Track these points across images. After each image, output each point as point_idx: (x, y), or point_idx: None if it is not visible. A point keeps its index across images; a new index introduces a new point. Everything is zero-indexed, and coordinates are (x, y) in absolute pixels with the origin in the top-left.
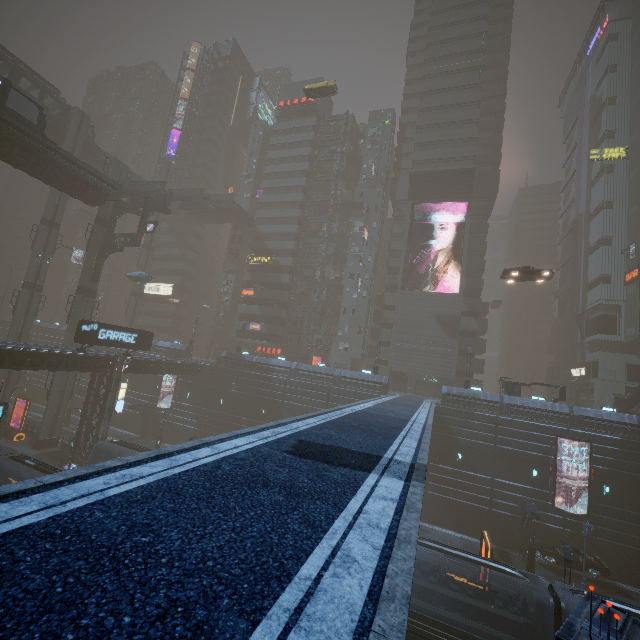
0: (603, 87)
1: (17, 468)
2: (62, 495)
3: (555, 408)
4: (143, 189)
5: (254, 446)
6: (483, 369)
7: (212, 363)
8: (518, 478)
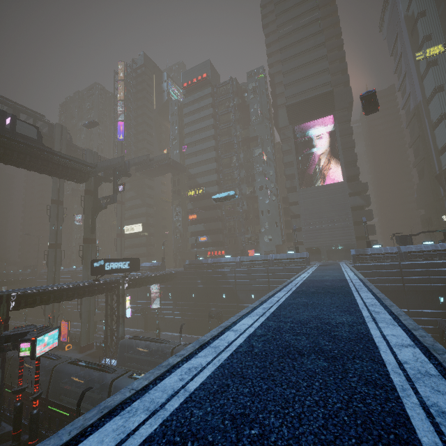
0: (413, 6)
1: (74, 369)
2: (156, 398)
3: (444, 247)
4: (110, 164)
5: (261, 322)
6: (375, 231)
7: (181, 270)
8: (429, 306)
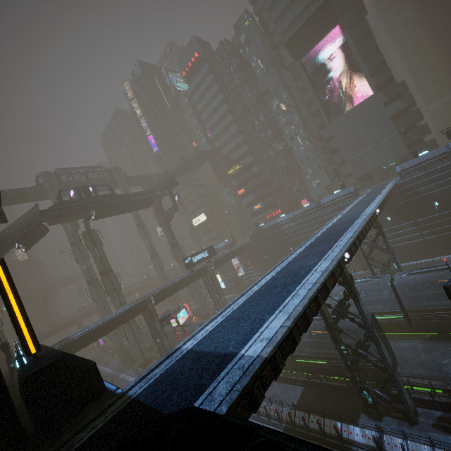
0: None
1: None
2: (224, 314)
3: None
4: (161, 183)
5: (272, 276)
6: (429, 130)
7: (249, 240)
8: None
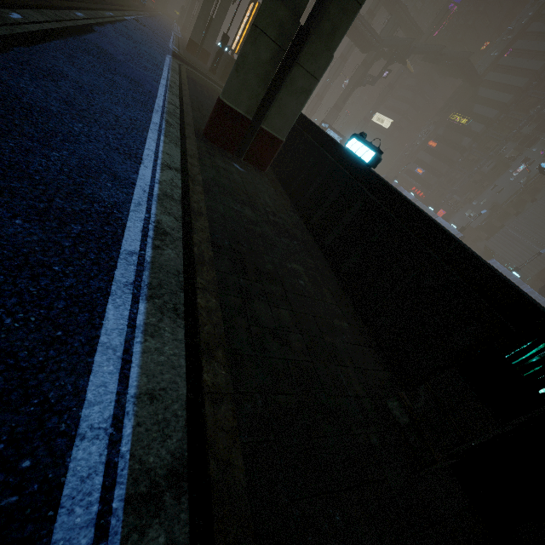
0: None
1: None
2: None
3: None
4: (396, 44)
5: None
6: None
7: None
8: None
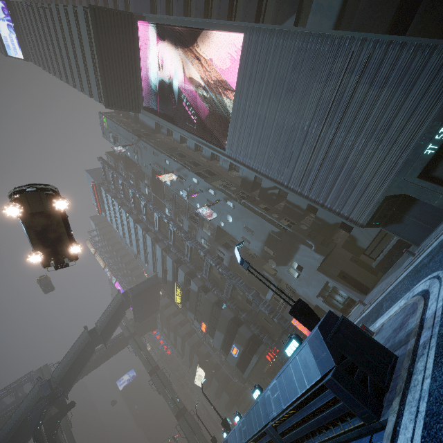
0: None
1: None
2: None
3: None
4: (23, 411)
5: None
6: None
7: None
8: None
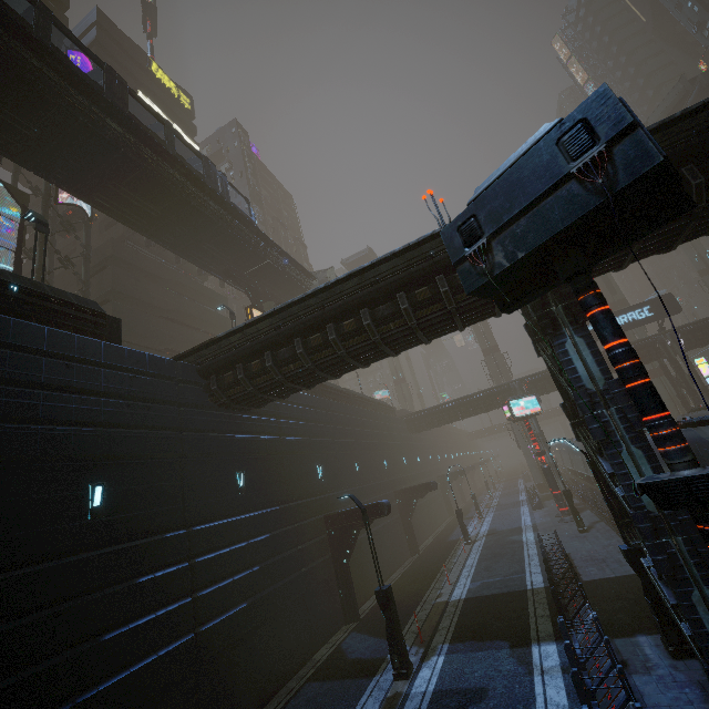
0: None
1: None
2: None
3: None
4: None
5: None
6: None
7: None
8: None
